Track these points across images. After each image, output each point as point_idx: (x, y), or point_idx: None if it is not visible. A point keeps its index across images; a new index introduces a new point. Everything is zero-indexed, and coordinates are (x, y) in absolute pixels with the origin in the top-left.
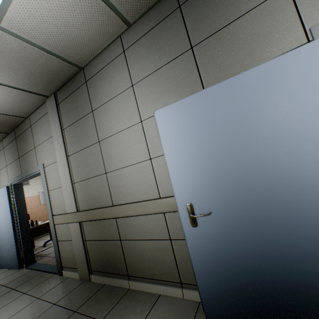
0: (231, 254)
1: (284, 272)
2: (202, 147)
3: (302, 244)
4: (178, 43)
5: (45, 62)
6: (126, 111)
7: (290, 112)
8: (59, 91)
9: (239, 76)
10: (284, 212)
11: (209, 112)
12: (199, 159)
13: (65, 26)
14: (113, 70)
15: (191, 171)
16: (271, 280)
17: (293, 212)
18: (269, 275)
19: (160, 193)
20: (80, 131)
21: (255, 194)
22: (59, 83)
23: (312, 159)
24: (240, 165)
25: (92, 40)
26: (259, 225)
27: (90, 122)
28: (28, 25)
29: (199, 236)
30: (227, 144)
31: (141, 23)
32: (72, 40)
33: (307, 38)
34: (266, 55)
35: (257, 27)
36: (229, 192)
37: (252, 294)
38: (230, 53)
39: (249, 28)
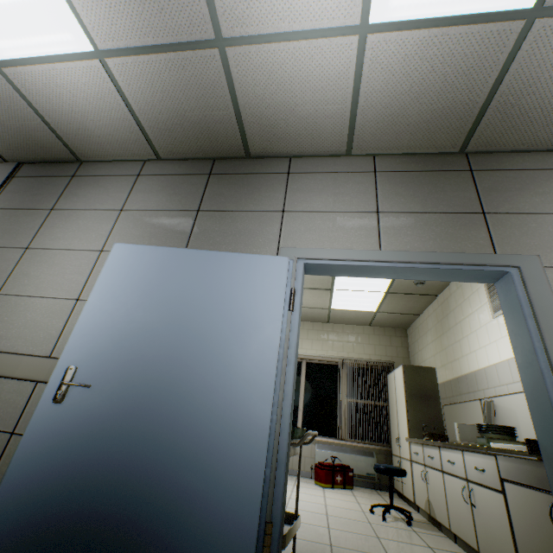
0: (76, 459)
1: (125, 499)
2: (137, 303)
3: (166, 459)
4: (191, 199)
5: (34, 127)
6: (94, 231)
7: (230, 304)
8: (29, 165)
9: (211, 253)
10: (170, 410)
11: (167, 270)
12: (124, 315)
13: (83, 116)
14: (114, 183)
15: (106, 326)
16: (102, 511)
17: (179, 412)
18: (104, 502)
19: (55, 352)
20: (13, 223)
21: (156, 378)
22: (36, 157)
23: (224, 356)
24: (161, 339)
25: (109, 145)
26: (137, 421)
27: (38, 220)
28: (38, 88)
29: (52, 420)
30: (162, 311)
31: (172, 165)
32: (85, 130)
33: (278, 254)
34: (247, 251)
35: (253, 226)
36: (130, 366)
37: (62, 536)
38: (224, 233)
39: (247, 223)
